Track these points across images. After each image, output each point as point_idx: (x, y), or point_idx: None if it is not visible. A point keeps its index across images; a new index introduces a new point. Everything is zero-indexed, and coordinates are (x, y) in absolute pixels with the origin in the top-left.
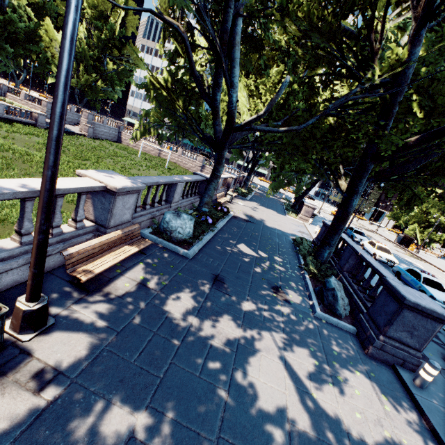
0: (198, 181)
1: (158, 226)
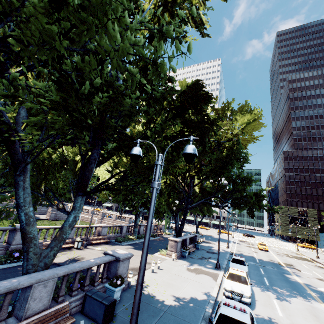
0: None
1: None
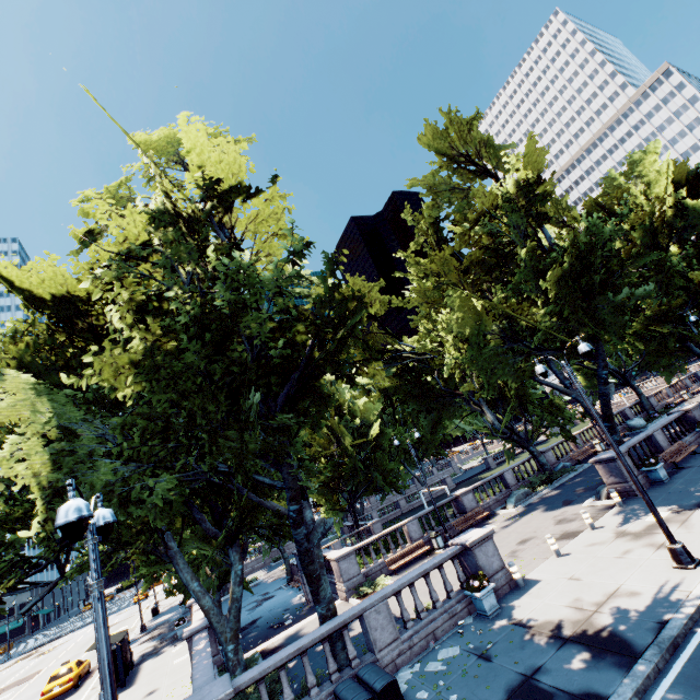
0: (638, 403)
1: (629, 429)
